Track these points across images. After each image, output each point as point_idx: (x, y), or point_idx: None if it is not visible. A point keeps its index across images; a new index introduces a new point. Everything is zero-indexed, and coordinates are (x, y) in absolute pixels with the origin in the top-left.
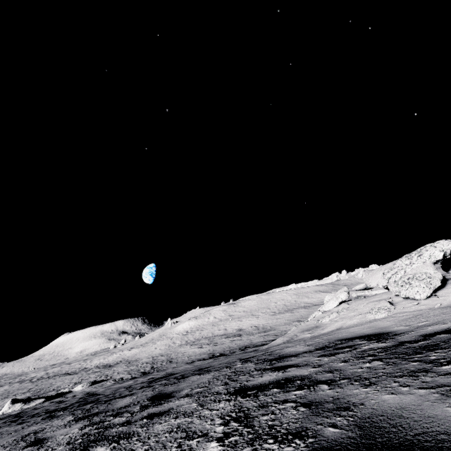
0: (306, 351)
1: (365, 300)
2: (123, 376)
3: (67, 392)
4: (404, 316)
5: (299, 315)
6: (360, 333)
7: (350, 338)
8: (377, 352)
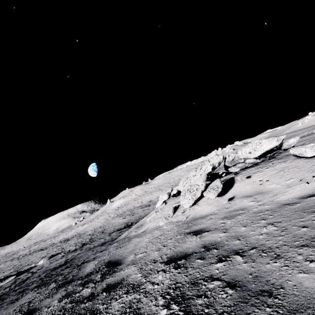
0: (83, 275)
1: (175, 200)
2: (71, 248)
3: (34, 266)
4: (160, 232)
5: None
6: (122, 255)
7: (110, 263)
8: (63, 311)
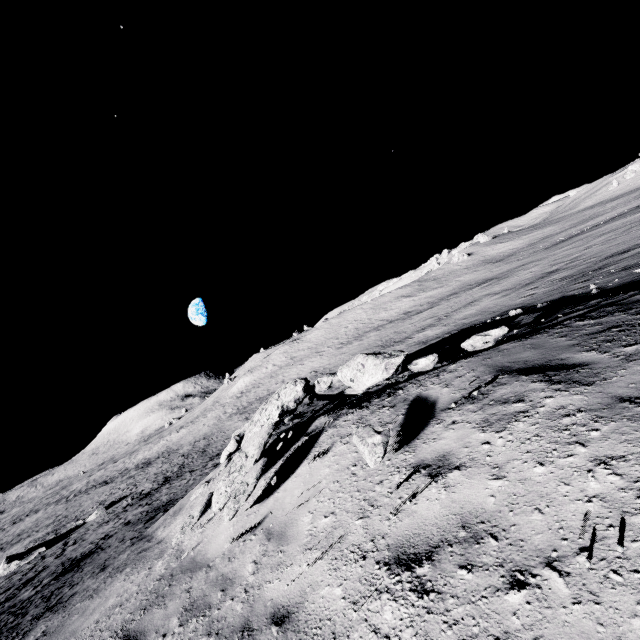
0: None
1: None
2: (145, 487)
3: (81, 524)
4: (137, 585)
5: (367, 344)
6: None
7: None
8: None
